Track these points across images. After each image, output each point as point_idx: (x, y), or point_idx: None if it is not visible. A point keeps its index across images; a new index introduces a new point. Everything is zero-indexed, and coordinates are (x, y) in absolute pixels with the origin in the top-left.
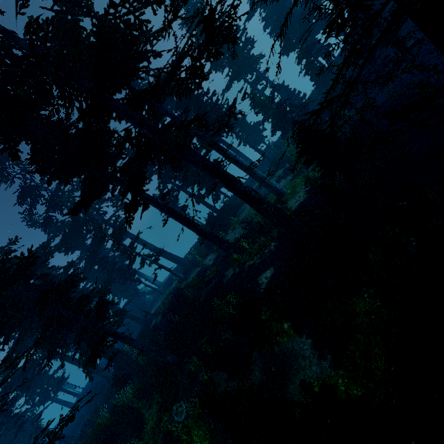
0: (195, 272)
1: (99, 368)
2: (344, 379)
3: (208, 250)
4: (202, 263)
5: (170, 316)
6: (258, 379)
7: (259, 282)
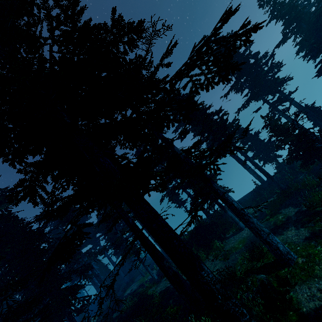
0: (165, 283)
1: None
2: None
3: None
4: None
5: None
6: None
7: None
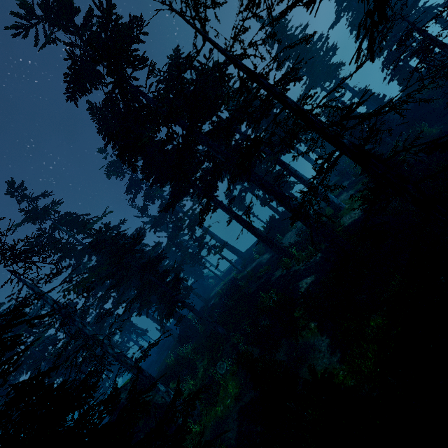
0: (251, 267)
1: (169, 328)
2: (344, 372)
3: (265, 249)
4: (258, 261)
5: (225, 299)
6: (281, 358)
7: (299, 286)
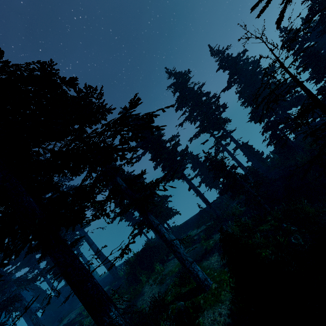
0: None
1: None
2: None
3: (129, 285)
4: None
5: None
6: None
7: None
